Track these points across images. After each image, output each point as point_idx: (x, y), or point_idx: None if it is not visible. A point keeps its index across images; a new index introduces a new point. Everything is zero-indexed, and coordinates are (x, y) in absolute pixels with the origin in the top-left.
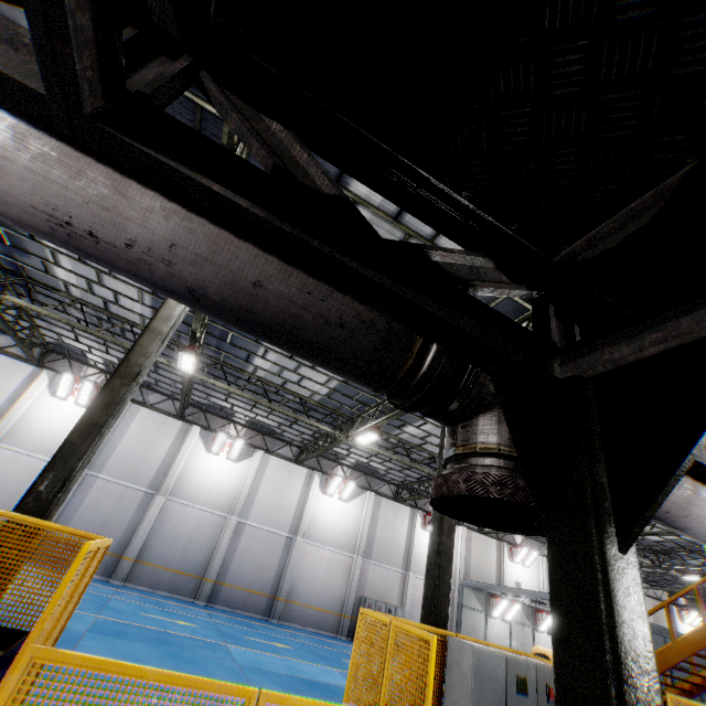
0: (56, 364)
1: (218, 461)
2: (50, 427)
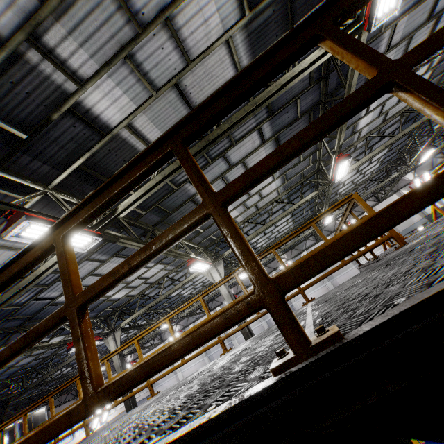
0: (166, 336)
1: None
2: None
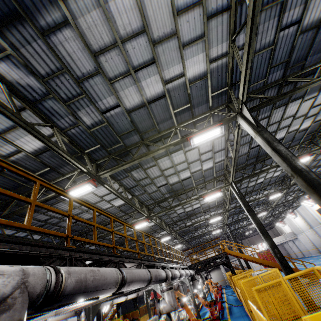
0: (287, 213)
1: (315, 207)
2: (301, 224)
